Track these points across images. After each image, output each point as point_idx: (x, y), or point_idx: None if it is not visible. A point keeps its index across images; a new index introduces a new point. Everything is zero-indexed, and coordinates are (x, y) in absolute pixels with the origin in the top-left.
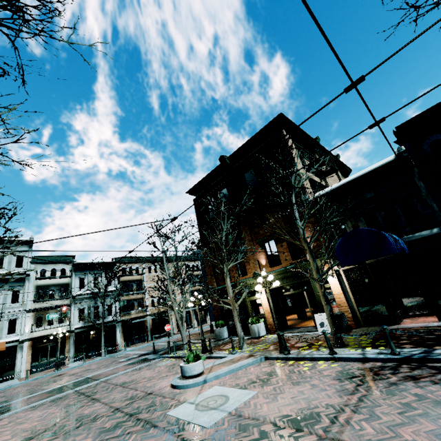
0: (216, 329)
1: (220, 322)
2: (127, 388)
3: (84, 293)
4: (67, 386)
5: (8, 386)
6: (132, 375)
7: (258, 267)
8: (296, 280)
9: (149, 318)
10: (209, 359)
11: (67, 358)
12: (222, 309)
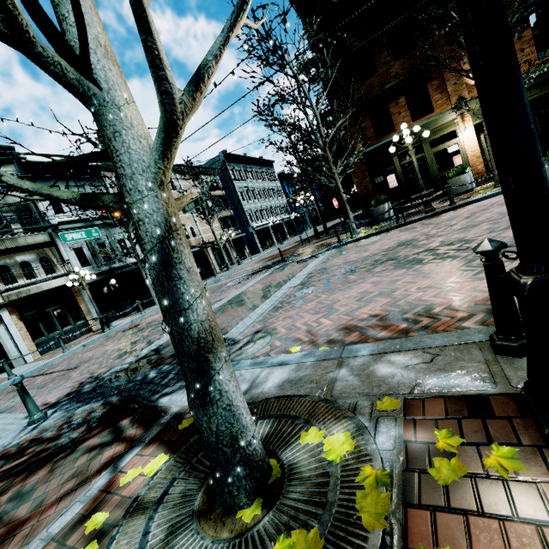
0: (381, 206)
1: (381, 198)
2: (452, 232)
3: (71, 221)
4: (236, 302)
5: (41, 366)
6: (366, 250)
7: (465, 88)
8: (539, 92)
9: (193, 251)
10: (467, 206)
11: (91, 323)
12: (373, 183)
